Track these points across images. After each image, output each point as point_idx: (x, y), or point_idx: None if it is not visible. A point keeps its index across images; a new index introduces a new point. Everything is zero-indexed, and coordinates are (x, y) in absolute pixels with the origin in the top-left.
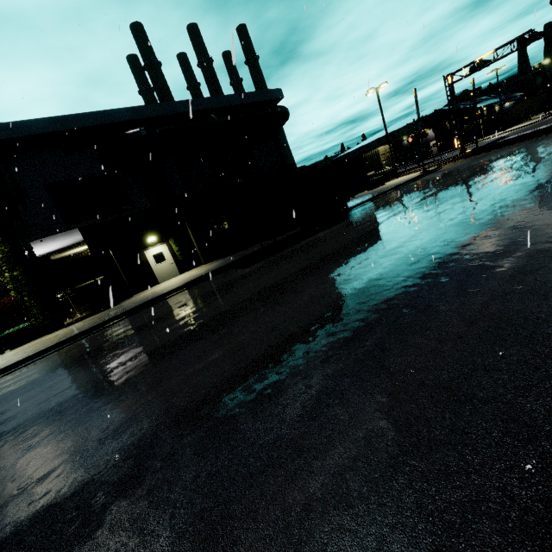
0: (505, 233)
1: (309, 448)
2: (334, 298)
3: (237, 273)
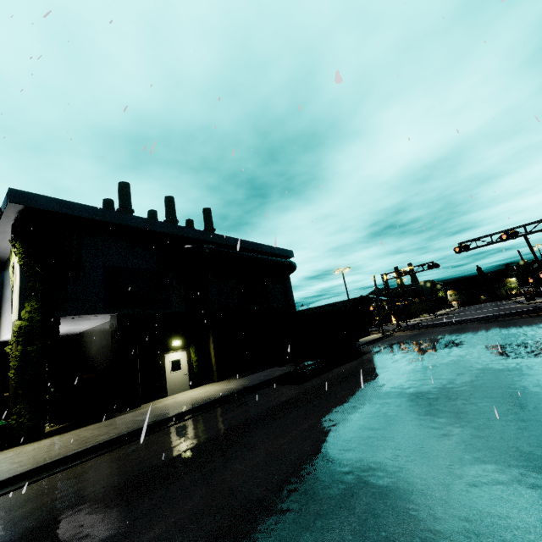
0: None
1: None
2: (500, 394)
3: (296, 387)
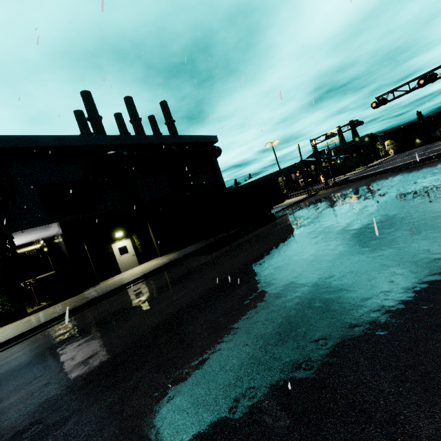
0: (420, 214)
1: (435, 325)
2: (329, 257)
3: (205, 258)
